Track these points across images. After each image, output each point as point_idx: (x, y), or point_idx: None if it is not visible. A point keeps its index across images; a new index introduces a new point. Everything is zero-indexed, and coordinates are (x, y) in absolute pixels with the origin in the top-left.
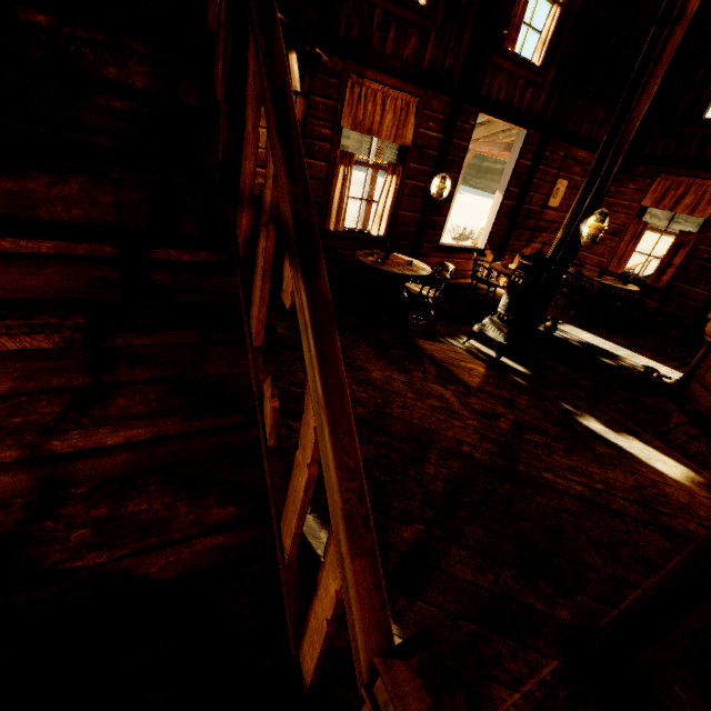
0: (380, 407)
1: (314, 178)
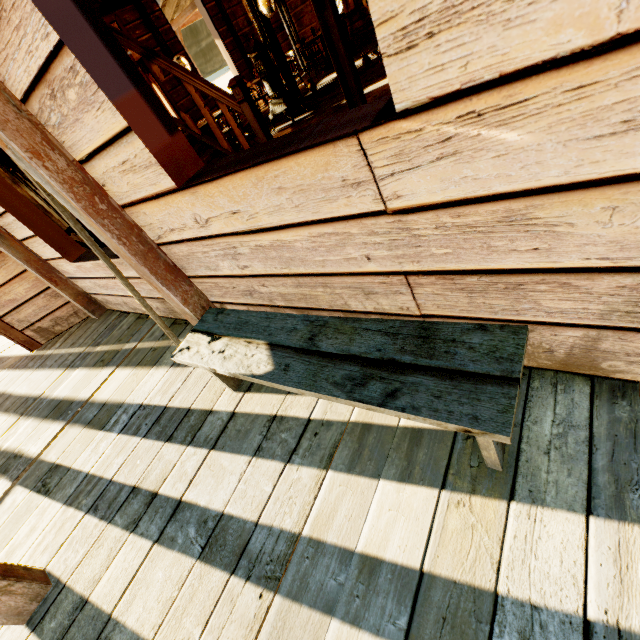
0: None
1: None
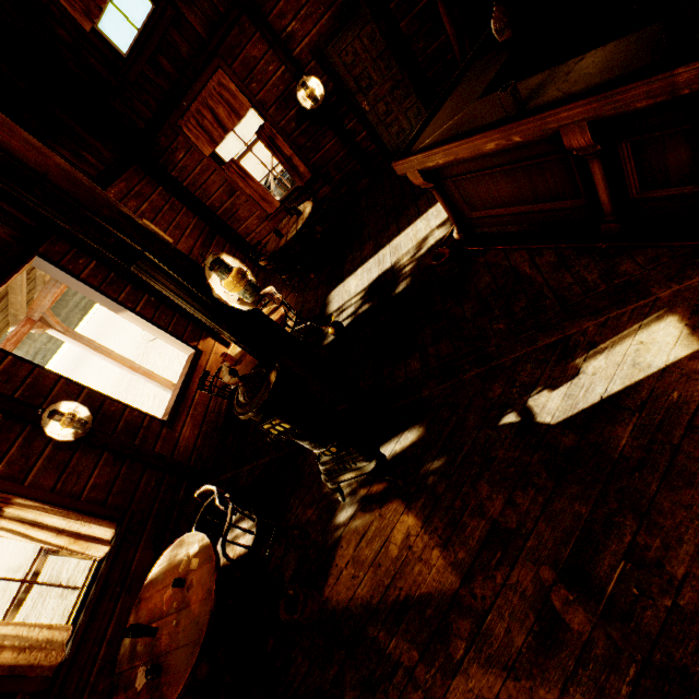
0: None
1: None
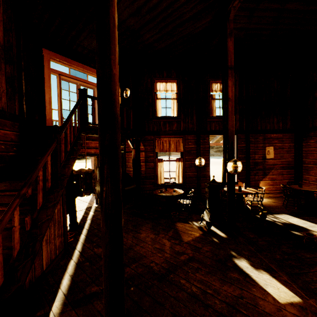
0: (132, 246)
1: (150, 168)
